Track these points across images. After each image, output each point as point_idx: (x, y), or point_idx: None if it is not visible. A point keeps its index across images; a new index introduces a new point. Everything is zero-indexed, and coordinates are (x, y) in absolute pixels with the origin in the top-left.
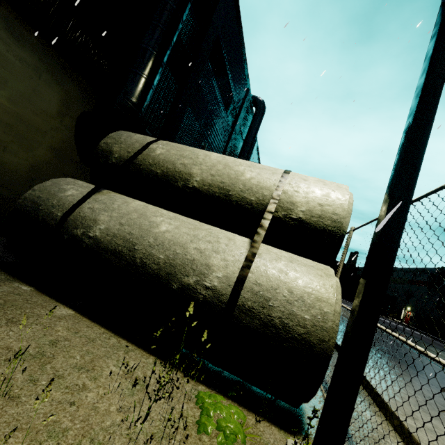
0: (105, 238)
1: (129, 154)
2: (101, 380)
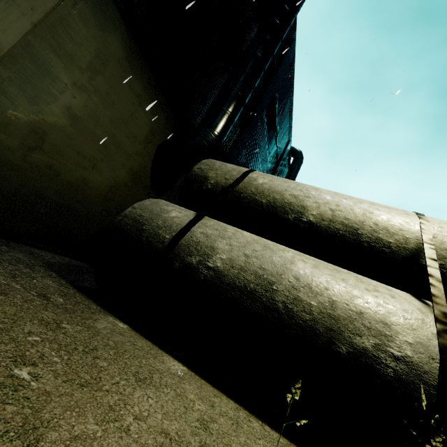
0: (229, 270)
1: (227, 180)
2: None
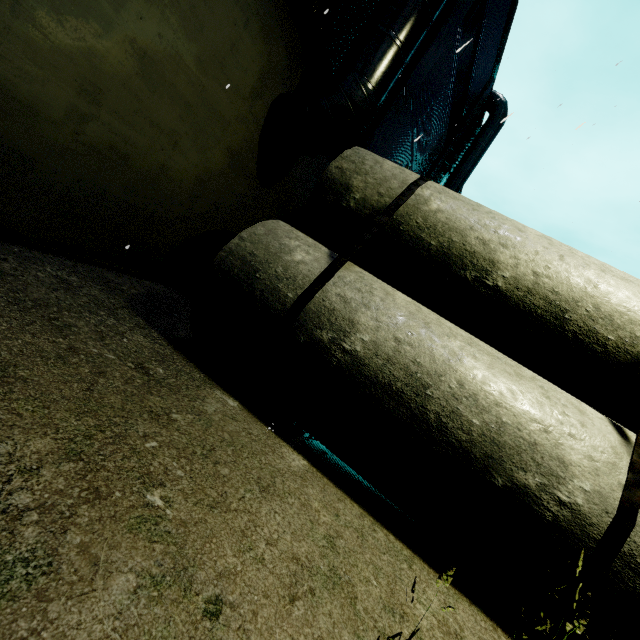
0: (372, 359)
1: (381, 197)
2: None
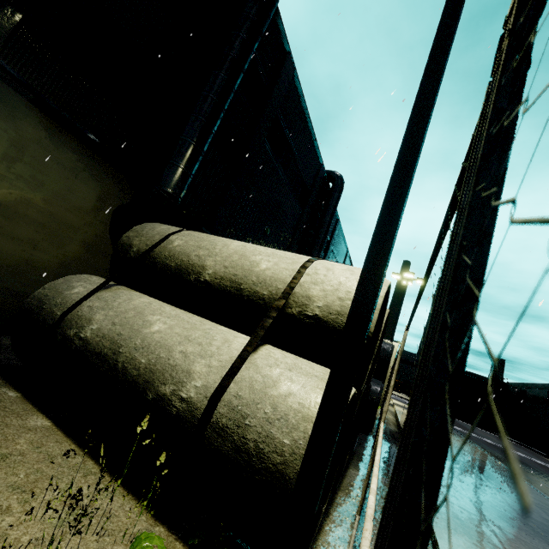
0: (94, 339)
1: (147, 247)
2: (33, 504)
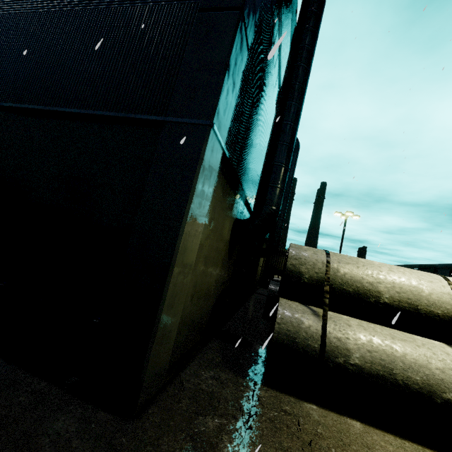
0: (365, 365)
1: (318, 274)
2: None
